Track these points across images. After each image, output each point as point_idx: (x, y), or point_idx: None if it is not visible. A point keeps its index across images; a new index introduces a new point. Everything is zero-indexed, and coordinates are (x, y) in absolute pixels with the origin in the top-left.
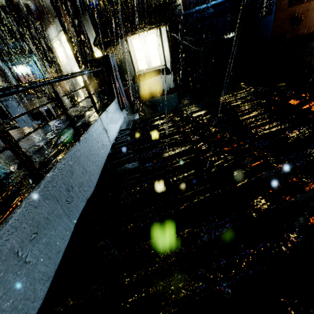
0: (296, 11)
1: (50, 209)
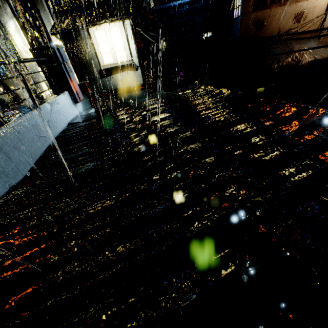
0: (259, 16)
1: None
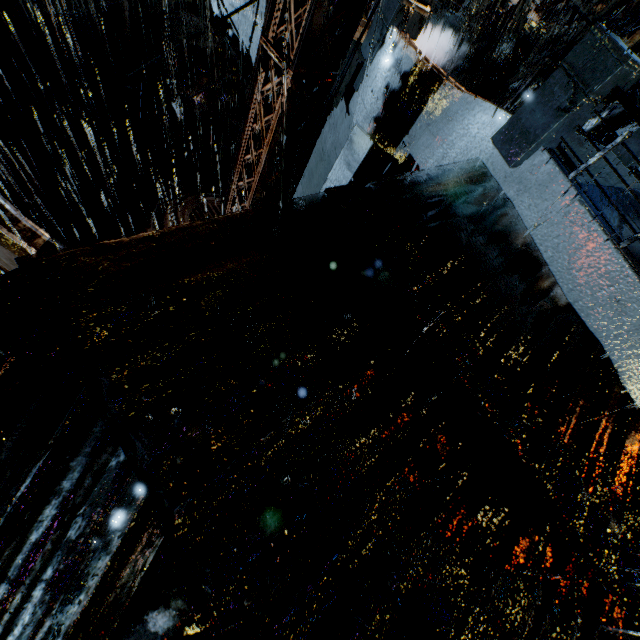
0: None
1: (633, 319)
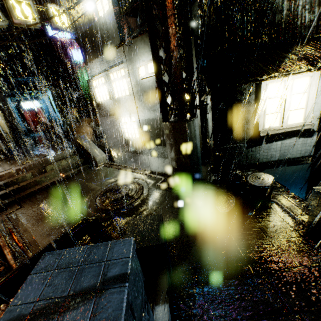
0: None
1: None
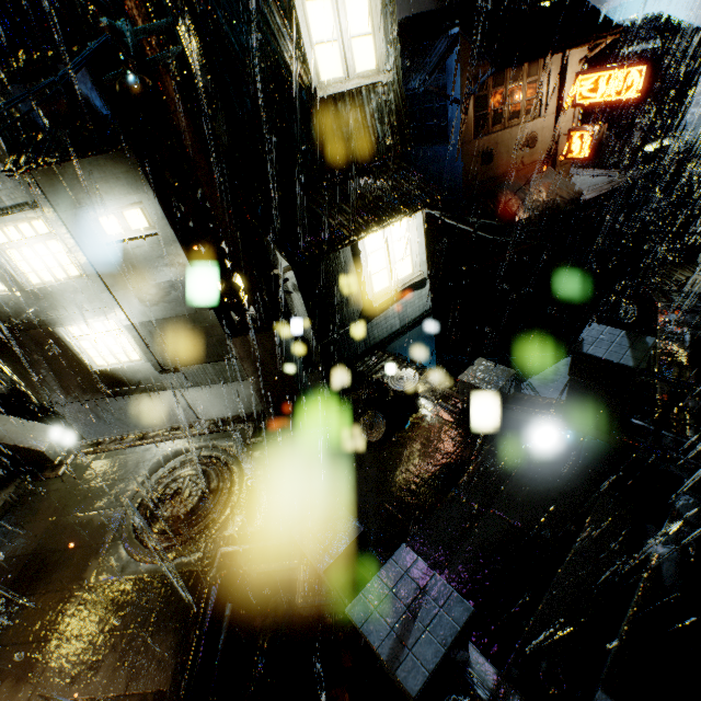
0: (485, 144)
1: None
